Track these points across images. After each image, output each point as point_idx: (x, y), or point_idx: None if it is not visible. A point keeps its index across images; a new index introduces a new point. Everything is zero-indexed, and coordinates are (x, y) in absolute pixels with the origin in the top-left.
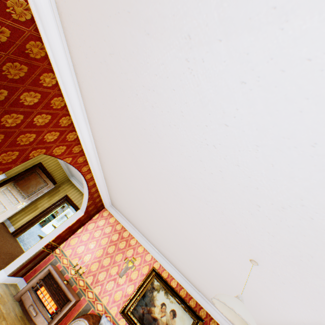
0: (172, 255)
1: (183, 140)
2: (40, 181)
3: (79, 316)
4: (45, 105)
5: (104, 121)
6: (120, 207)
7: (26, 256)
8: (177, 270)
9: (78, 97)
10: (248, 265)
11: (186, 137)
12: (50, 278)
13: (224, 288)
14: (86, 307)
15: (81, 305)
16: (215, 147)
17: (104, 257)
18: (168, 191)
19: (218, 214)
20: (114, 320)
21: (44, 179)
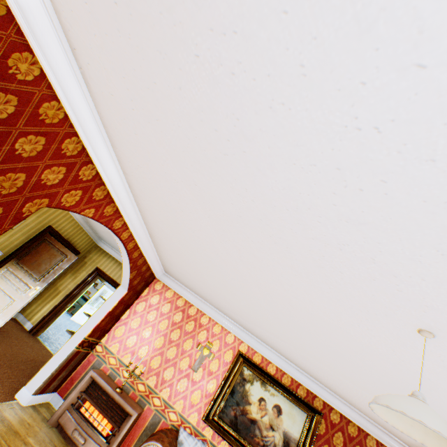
0: (267, 332)
1: (299, 134)
2: (54, 252)
3: (148, 439)
4: (30, 118)
5: (138, 134)
6: (178, 275)
7: (54, 363)
8: (274, 351)
9: (86, 98)
10: (411, 339)
11: (307, 126)
12: (95, 387)
13: (355, 371)
14: (153, 419)
15: (146, 418)
16: (378, 130)
17: (167, 347)
18: (263, 237)
19: (363, 264)
20: (196, 430)
21: (60, 249)
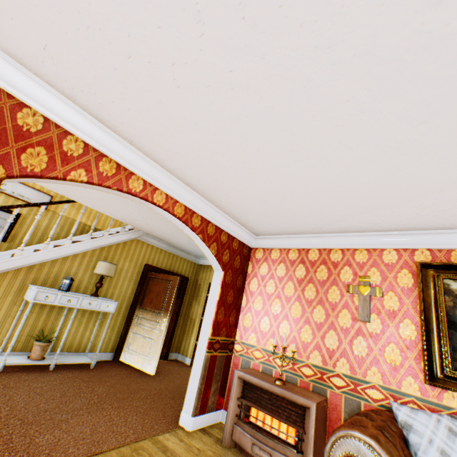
0: (440, 193)
1: None
2: (161, 284)
3: (333, 429)
4: None
5: None
6: (264, 222)
7: (195, 377)
8: None
9: None
10: None
11: None
12: (250, 389)
13: None
14: (348, 407)
15: (337, 408)
16: None
17: (308, 311)
18: None
19: None
20: (428, 404)
21: (163, 278)
